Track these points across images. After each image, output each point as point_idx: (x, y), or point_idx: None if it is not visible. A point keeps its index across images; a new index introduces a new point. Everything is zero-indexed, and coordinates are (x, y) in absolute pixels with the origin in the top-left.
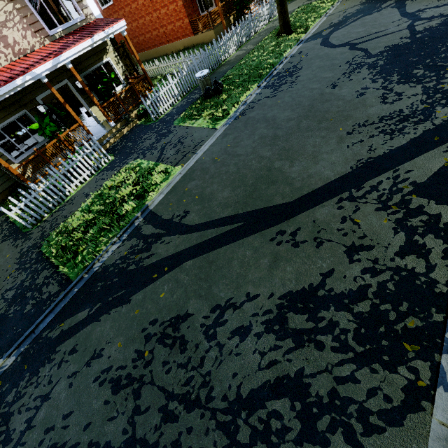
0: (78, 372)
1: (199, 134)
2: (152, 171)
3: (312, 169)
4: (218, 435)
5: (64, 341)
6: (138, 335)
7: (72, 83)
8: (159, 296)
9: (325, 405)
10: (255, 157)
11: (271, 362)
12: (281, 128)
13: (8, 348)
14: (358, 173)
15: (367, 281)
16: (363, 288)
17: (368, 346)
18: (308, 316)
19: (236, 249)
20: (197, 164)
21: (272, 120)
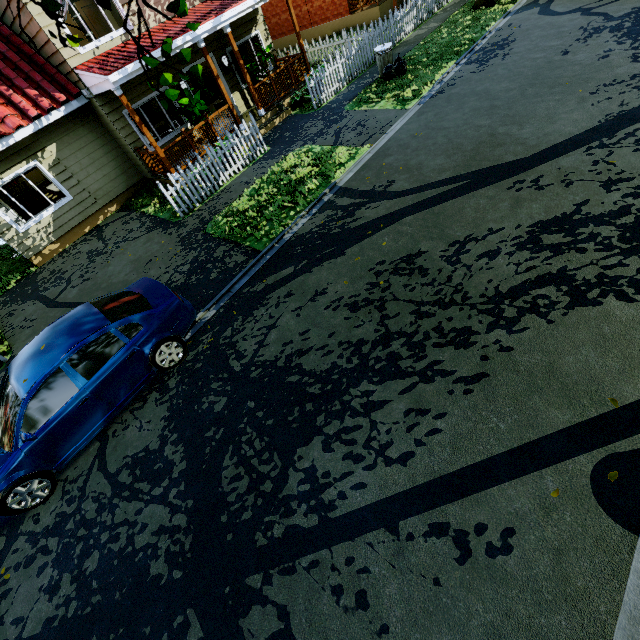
0: (303, 306)
1: (385, 116)
2: (331, 154)
3: (549, 128)
4: (482, 317)
5: (274, 290)
6: (366, 274)
7: (216, 59)
8: (381, 245)
9: (594, 284)
10: (470, 127)
11: (529, 268)
12: (498, 99)
13: (203, 305)
14: (609, 125)
15: (628, 202)
16: (625, 207)
17: (635, 243)
18: (564, 234)
19: (467, 200)
20: (390, 143)
21: (485, 93)
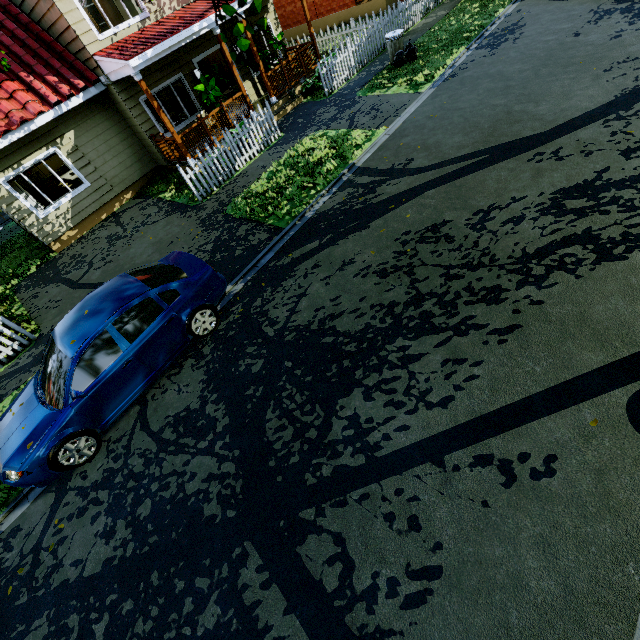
0: (332, 276)
1: (399, 100)
2: (347, 137)
3: (565, 104)
4: (511, 276)
5: (301, 263)
6: (392, 243)
7: (229, 47)
8: (405, 217)
9: (619, 241)
10: (486, 106)
11: (554, 230)
12: (512, 79)
13: (230, 280)
14: (625, 99)
15: None
16: None
17: None
18: (587, 199)
19: (488, 173)
20: (406, 124)
21: (498, 75)
